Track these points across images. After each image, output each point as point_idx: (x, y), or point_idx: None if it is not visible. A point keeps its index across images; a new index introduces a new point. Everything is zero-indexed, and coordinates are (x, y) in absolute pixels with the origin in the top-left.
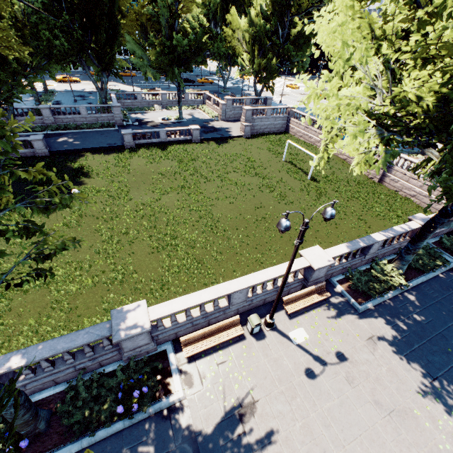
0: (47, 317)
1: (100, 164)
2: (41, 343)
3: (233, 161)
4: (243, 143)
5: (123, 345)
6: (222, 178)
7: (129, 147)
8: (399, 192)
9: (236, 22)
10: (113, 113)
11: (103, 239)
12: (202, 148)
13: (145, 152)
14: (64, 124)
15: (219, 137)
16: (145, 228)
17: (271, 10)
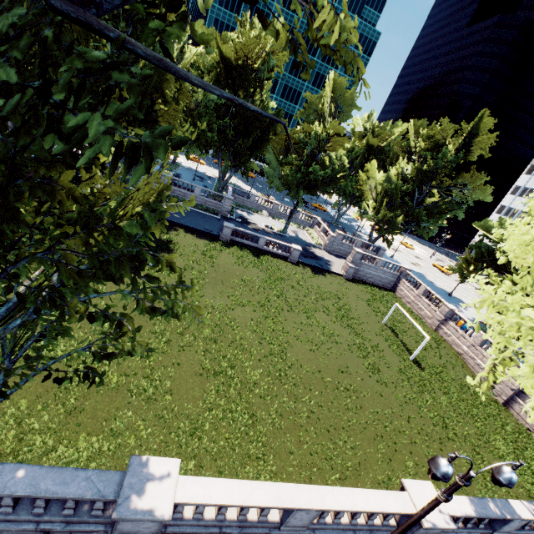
0: (43, 406)
1: (188, 245)
2: (25, 465)
3: (326, 300)
4: (341, 283)
5: (120, 524)
6: (309, 313)
7: (223, 240)
8: (533, 433)
9: (373, 172)
10: (223, 203)
11: (154, 330)
12: (296, 271)
13: (237, 251)
14: (173, 195)
15: (318, 267)
16: (204, 338)
17: (413, 175)
